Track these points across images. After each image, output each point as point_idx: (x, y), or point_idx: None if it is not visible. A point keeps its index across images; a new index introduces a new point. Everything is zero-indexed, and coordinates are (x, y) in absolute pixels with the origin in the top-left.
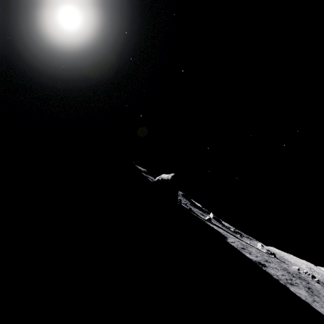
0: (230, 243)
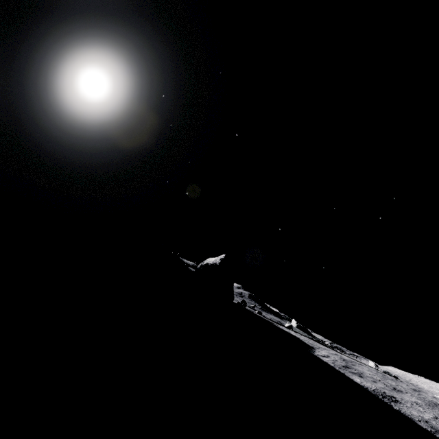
0: (319, 358)
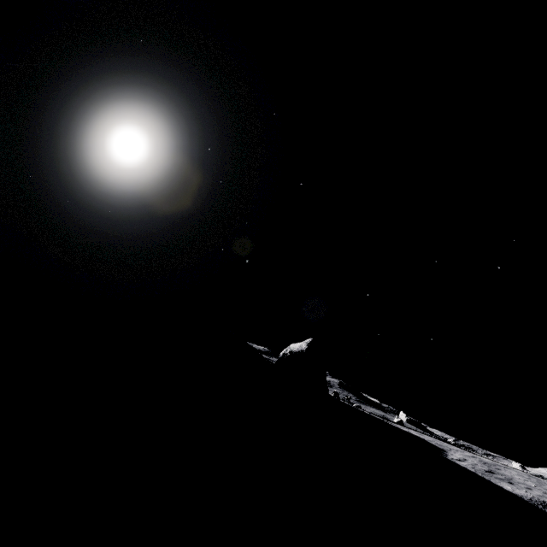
0: (455, 463)
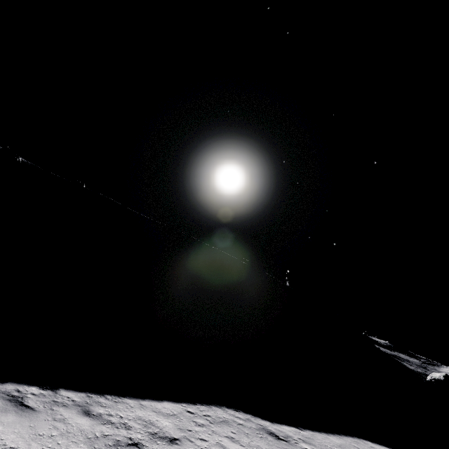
0: None
